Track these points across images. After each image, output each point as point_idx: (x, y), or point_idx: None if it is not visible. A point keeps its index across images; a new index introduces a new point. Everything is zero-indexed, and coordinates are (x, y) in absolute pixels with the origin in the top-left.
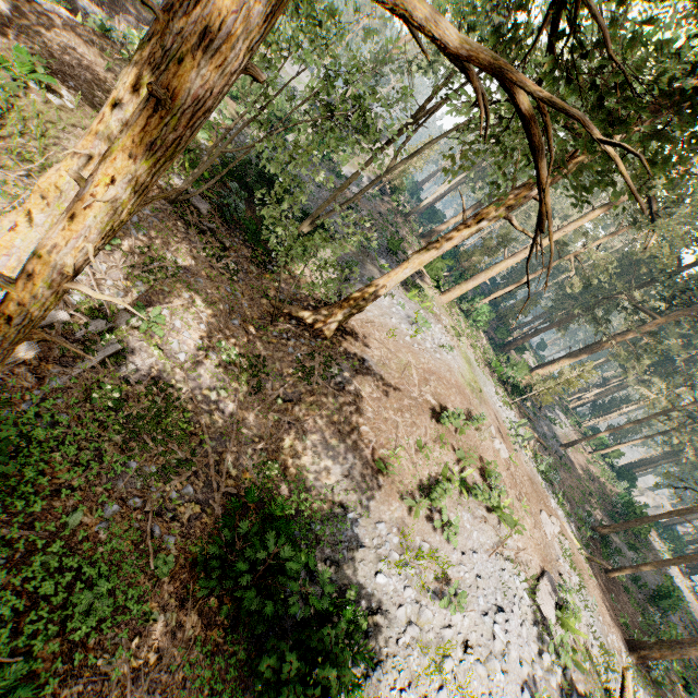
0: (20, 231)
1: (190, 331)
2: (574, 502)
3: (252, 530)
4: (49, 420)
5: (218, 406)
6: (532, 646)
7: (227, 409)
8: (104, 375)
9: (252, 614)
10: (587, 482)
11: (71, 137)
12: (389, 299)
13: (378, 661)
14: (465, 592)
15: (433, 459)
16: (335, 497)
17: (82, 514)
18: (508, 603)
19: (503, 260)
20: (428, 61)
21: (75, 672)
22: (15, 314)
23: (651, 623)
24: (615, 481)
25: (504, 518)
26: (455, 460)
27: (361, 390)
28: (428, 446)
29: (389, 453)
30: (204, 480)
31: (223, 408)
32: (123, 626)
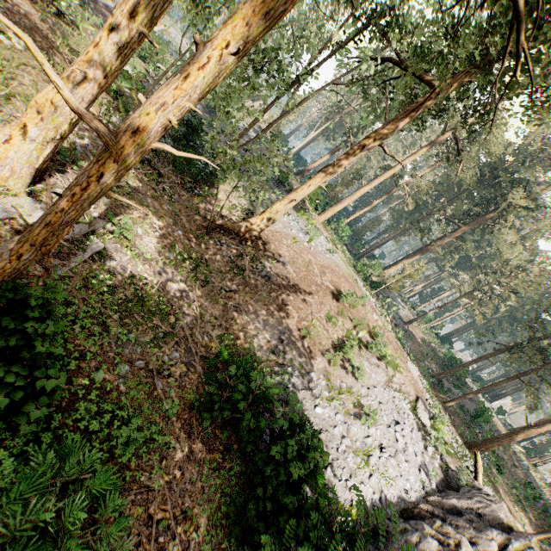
0: (13, 144)
1: (149, 237)
2: (418, 360)
3: (238, 373)
4: (62, 301)
5: (182, 294)
6: (420, 444)
7: (188, 296)
8: (94, 268)
9: (241, 438)
10: (424, 347)
11: (25, 74)
12: (287, 216)
13: (328, 464)
14: (376, 412)
15: (338, 326)
16: (276, 358)
17: (103, 372)
18: (401, 418)
19: (361, 187)
20: (296, 36)
21: (126, 487)
22: (106, 172)
23: (474, 433)
24: (441, 345)
25: (390, 363)
26: (352, 327)
27: (282, 281)
28: (335, 316)
29: (309, 324)
30: (184, 348)
31: (185, 296)
32: (152, 453)
